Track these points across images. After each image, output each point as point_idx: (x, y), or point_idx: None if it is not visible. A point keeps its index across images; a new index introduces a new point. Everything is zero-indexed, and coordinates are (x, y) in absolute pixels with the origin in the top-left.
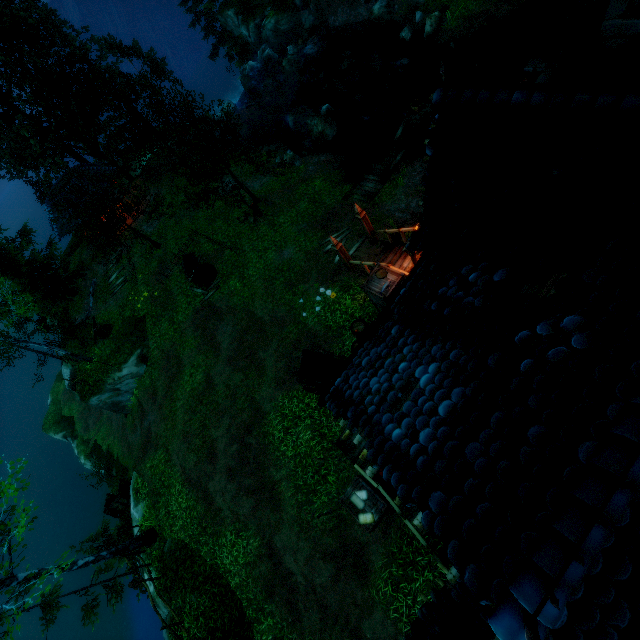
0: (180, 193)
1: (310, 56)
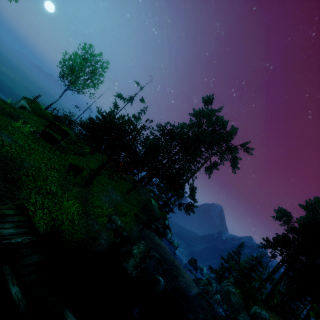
0: (120, 180)
1: (217, 313)
